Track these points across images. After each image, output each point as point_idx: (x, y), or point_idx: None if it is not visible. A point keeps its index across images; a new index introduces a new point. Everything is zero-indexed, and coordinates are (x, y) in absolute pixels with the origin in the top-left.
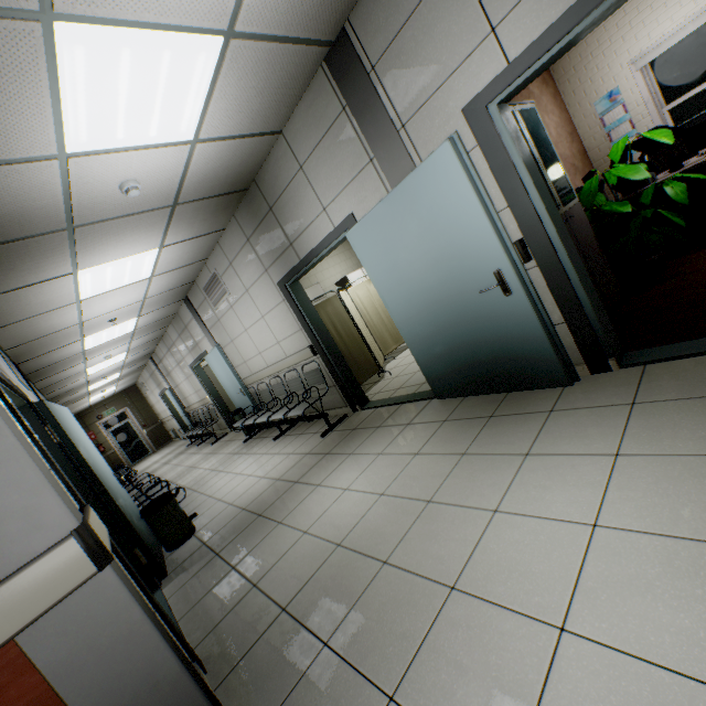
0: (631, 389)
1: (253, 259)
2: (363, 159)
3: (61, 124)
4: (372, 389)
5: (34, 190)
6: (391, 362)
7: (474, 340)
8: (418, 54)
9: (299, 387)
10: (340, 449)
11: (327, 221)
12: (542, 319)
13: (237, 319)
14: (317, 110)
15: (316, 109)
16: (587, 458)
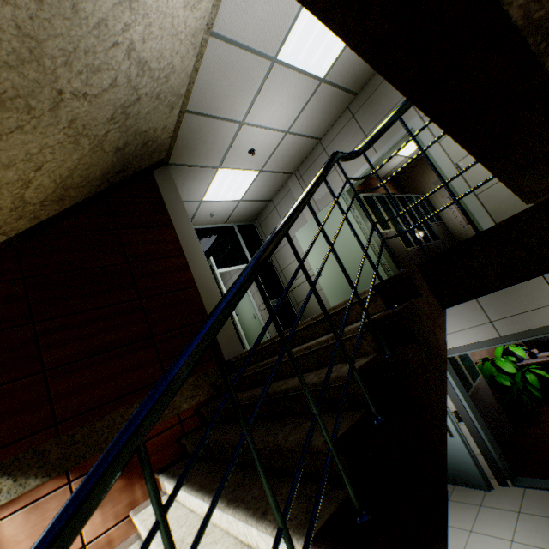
0: (518, 502)
1: None
2: None
3: None
4: None
5: None
6: None
7: None
8: None
9: None
10: None
11: None
12: (470, 452)
13: None
14: None
15: None
16: (499, 539)
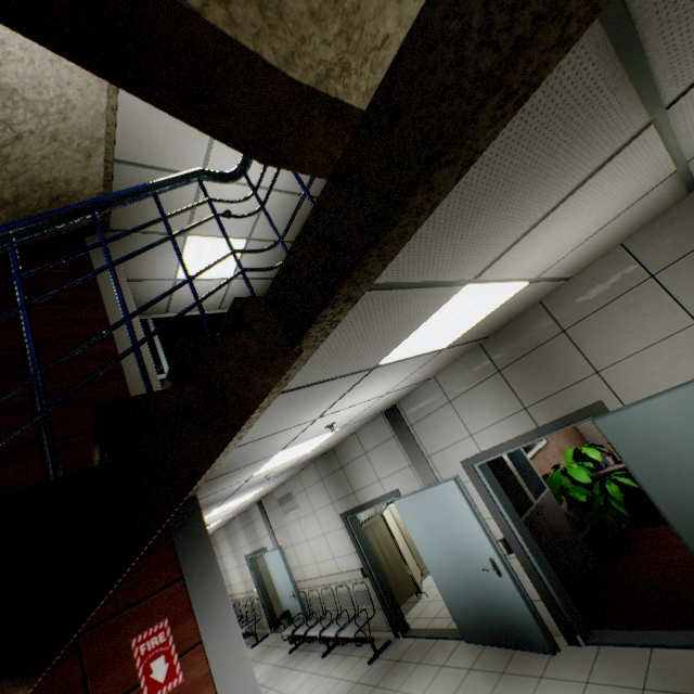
0: (588, 668)
1: (323, 492)
2: (405, 462)
3: (259, 469)
4: (411, 611)
5: (230, 489)
6: (427, 577)
7: (485, 600)
8: (435, 429)
9: (348, 603)
10: (386, 682)
11: (380, 487)
12: (524, 597)
13: (301, 529)
14: (378, 430)
15: (377, 429)
16: None
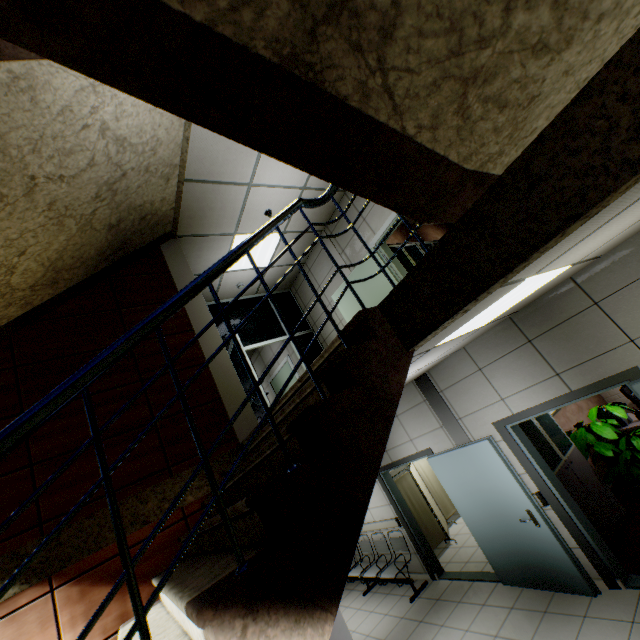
0: (632, 609)
1: None
2: (436, 424)
3: None
4: (442, 556)
5: None
6: (452, 525)
7: (522, 547)
8: (465, 394)
9: (384, 548)
10: (431, 618)
11: (412, 446)
12: (563, 545)
13: None
14: (408, 396)
15: (408, 395)
16: None
